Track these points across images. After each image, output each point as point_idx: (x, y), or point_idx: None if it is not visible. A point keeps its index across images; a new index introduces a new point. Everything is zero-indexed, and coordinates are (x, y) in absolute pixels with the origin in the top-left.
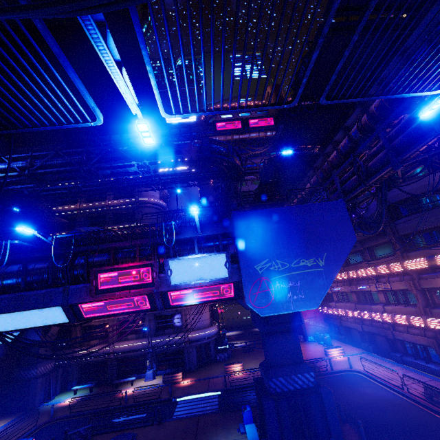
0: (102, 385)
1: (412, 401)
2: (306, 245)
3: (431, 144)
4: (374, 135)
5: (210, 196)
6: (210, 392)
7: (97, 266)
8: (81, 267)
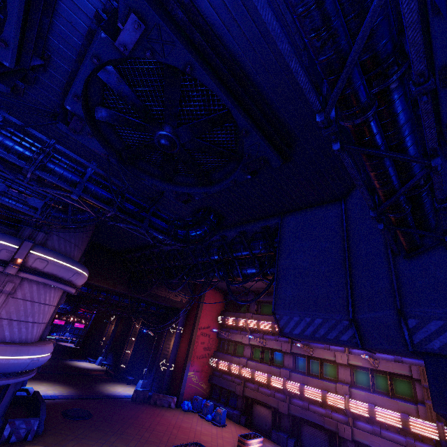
0: None
1: None
2: None
3: None
4: None
5: None
6: None
7: None
8: None
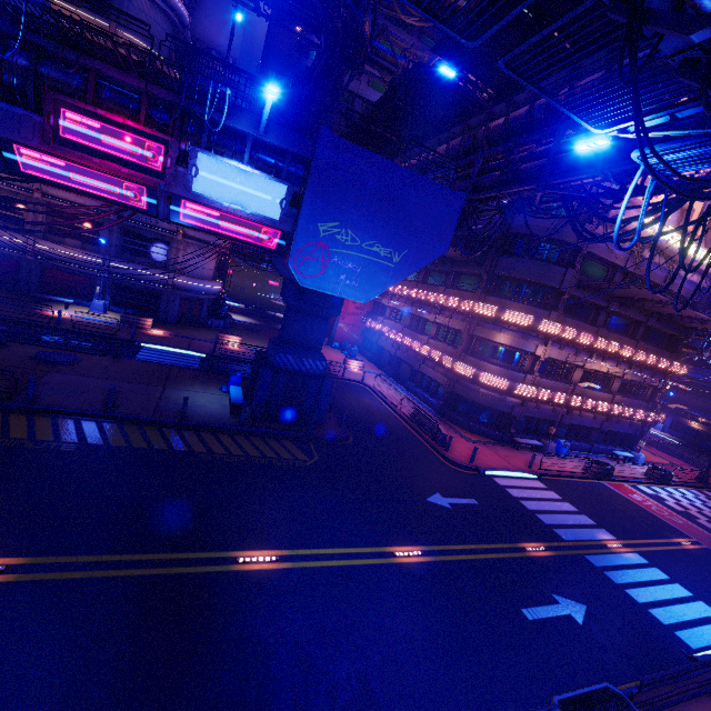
0: (7, 291)
1: (398, 416)
2: (393, 230)
3: (585, 182)
4: (553, 129)
5: (284, 59)
6: (191, 352)
7: (57, 90)
8: (21, 74)
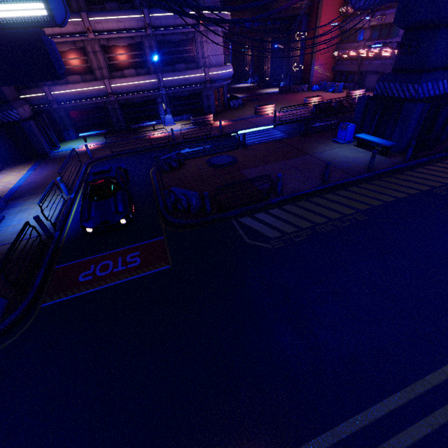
0: (109, 133)
1: None
2: None
3: None
4: None
5: None
6: (263, 127)
7: None
8: None
